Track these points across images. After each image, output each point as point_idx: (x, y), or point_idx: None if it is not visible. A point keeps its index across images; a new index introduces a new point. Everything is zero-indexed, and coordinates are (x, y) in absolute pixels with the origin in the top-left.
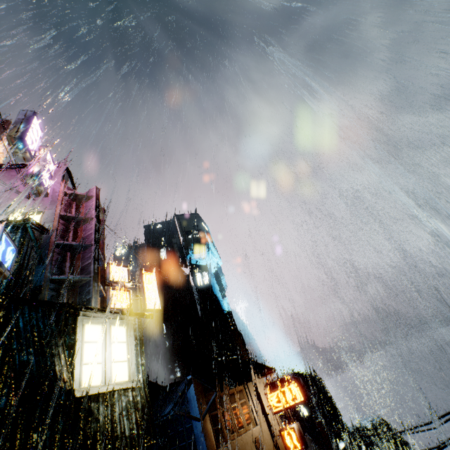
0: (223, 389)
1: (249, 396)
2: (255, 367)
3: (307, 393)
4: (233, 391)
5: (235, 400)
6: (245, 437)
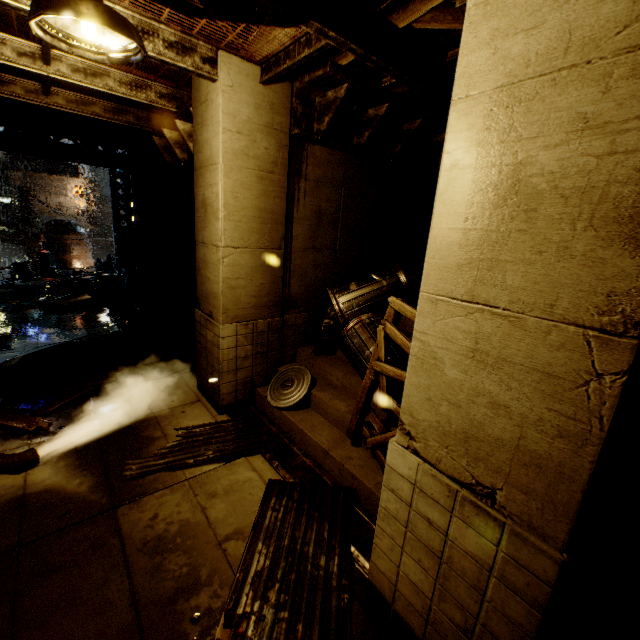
0: (12, 169)
1: (65, 184)
2: (67, 170)
3: (82, 195)
4: (50, 176)
5: (51, 181)
6: (48, 198)
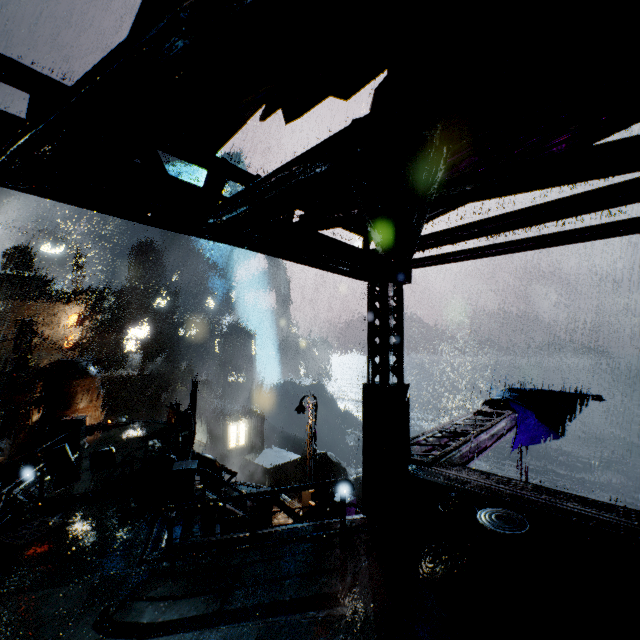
0: None
1: (56, 313)
2: (64, 298)
3: (80, 325)
4: (38, 305)
5: (38, 311)
6: None
